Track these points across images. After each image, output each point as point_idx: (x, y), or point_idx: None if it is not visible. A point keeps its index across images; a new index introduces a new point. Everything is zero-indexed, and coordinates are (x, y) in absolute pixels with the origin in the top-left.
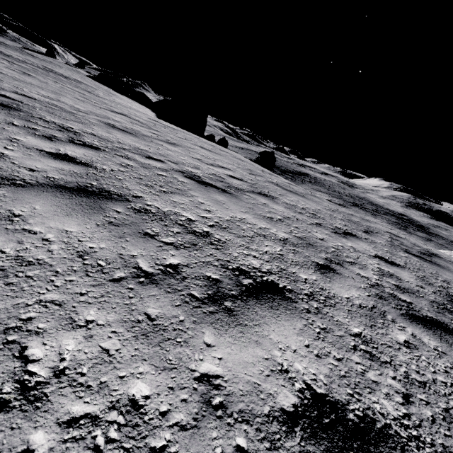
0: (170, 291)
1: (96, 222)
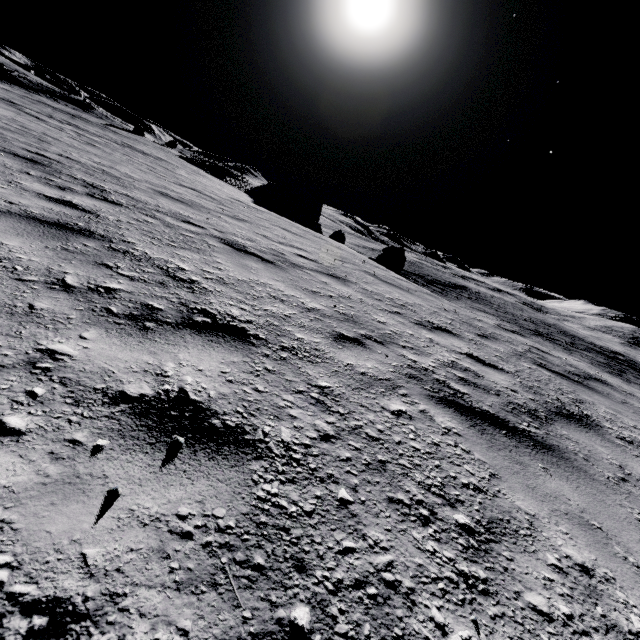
0: (82, 300)
1: (48, 245)
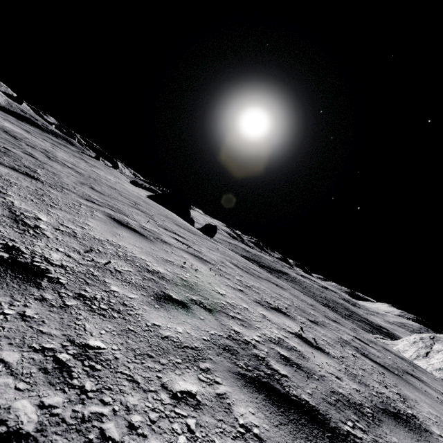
0: None
1: None
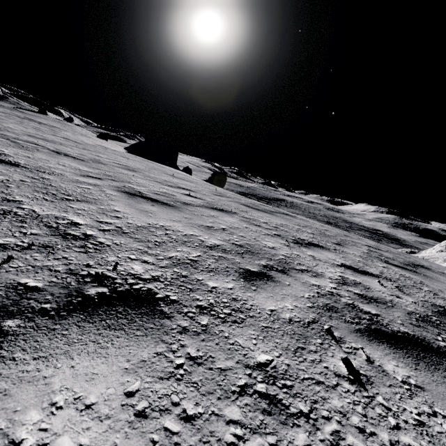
0: None
1: None
